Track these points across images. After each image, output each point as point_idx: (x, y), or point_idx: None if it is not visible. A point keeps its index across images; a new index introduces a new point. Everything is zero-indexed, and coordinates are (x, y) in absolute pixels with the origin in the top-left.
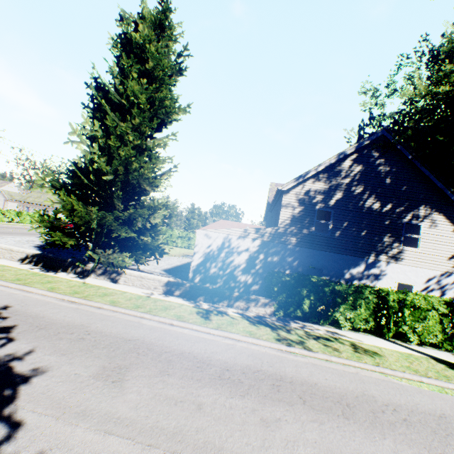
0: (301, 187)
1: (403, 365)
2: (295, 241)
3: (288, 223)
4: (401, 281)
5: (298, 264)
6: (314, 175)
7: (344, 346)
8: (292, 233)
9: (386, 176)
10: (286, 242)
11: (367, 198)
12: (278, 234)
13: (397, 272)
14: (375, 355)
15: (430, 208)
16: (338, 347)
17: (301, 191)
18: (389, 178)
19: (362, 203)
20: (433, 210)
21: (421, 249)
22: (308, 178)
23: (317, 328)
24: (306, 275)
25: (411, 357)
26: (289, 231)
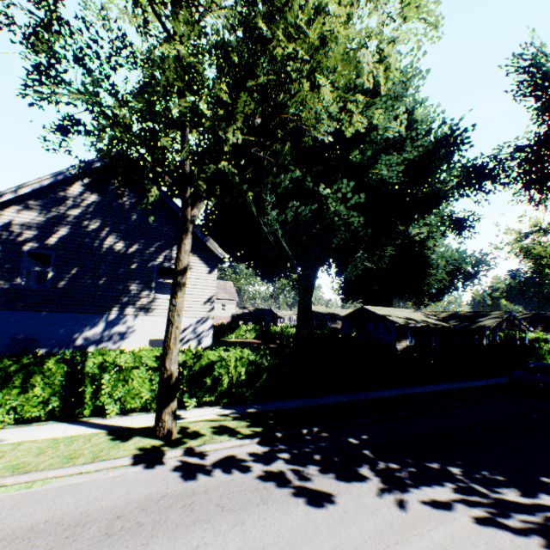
0: None
1: (12, 464)
2: None
3: None
4: (155, 336)
5: None
6: (21, 201)
7: None
8: None
9: (132, 210)
10: None
11: (107, 236)
12: None
13: (149, 326)
14: None
15: None
16: None
17: None
18: (137, 212)
19: (101, 243)
20: None
21: None
22: (9, 204)
23: None
24: None
25: (63, 442)
26: None
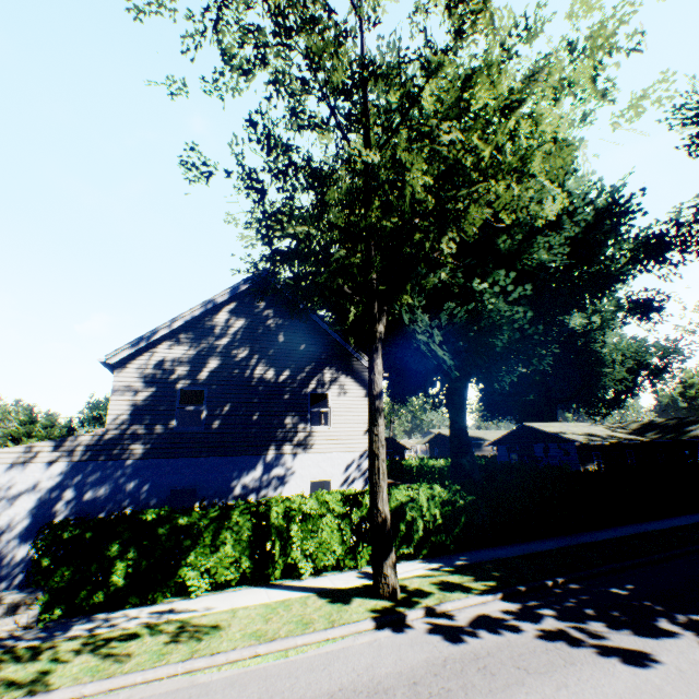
0: (149, 356)
1: (249, 632)
2: (142, 450)
3: (127, 419)
4: (316, 477)
5: (150, 490)
6: (172, 335)
7: (156, 639)
8: (136, 435)
9: (279, 332)
10: (125, 456)
11: (256, 364)
12: (107, 443)
13: (309, 466)
14: (209, 633)
15: (336, 371)
16: (137, 648)
17: (149, 362)
18: (284, 335)
19: (251, 373)
20: (340, 372)
21: (333, 426)
22: (161, 340)
23: (135, 616)
24: (136, 512)
25: (279, 608)
26: (129, 434)
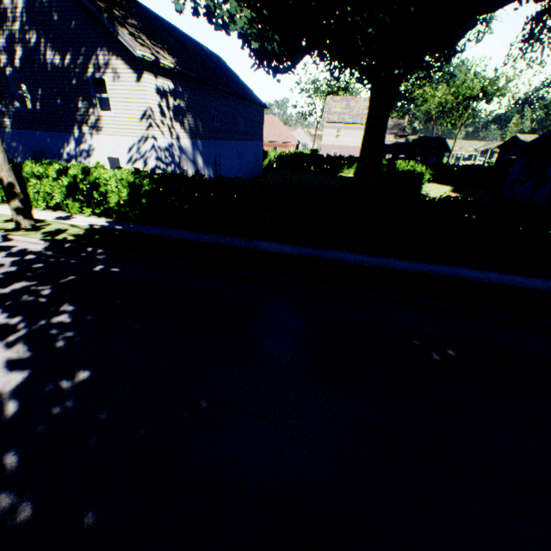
0: None
1: None
2: (10, 123)
3: None
4: (110, 155)
5: (24, 150)
6: None
7: None
8: (3, 113)
9: (51, 9)
10: (5, 126)
11: (46, 50)
12: None
13: (103, 145)
14: None
15: (108, 52)
16: None
17: None
18: (56, 11)
19: (45, 59)
20: (111, 54)
21: (114, 112)
22: None
23: None
24: None
25: None
26: (0, 112)
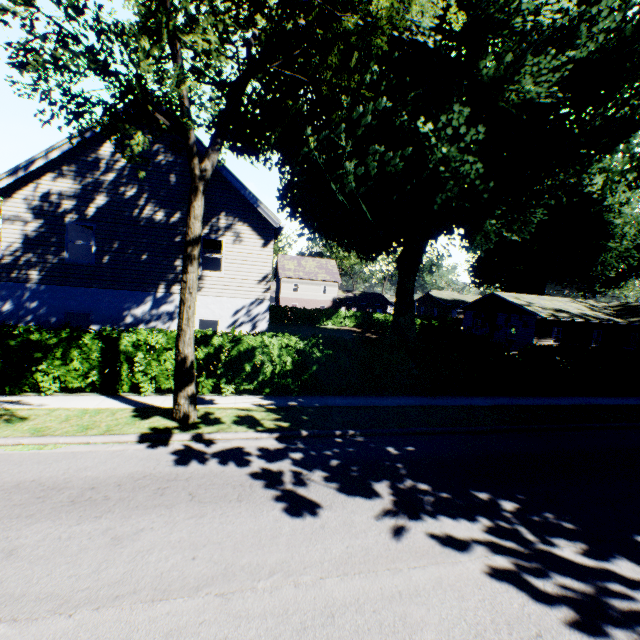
0: (34, 187)
1: (36, 427)
2: (38, 276)
3: (20, 247)
4: (204, 317)
5: (49, 311)
6: (55, 167)
7: None
8: (31, 263)
9: (170, 171)
10: (23, 280)
11: (146, 204)
12: (5, 267)
13: (198, 306)
14: (10, 423)
15: (233, 218)
16: None
17: (35, 193)
18: (176, 174)
19: (140, 213)
20: (237, 219)
21: (225, 273)
22: (44, 172)
23: None
24: (6, 326)
25: (90, 414)
26: (24, 261)
